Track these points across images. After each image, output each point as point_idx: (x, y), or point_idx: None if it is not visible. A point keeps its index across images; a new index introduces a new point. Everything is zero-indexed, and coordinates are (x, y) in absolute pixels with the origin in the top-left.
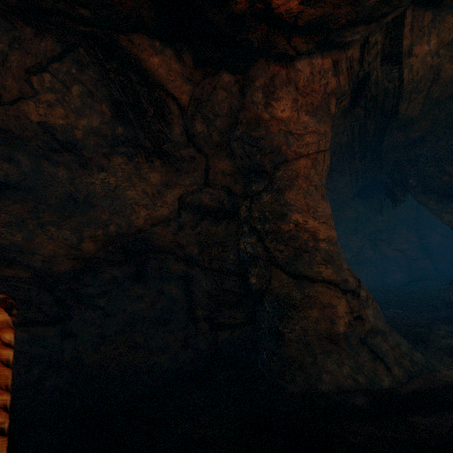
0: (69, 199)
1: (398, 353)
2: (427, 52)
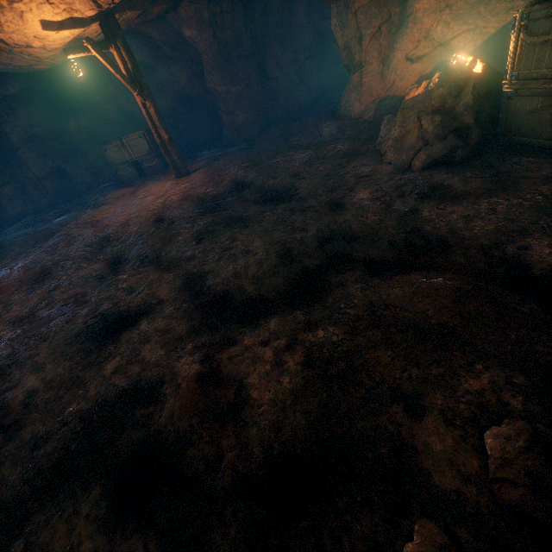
0: (159, 85)
1: (247, 133)
2: None
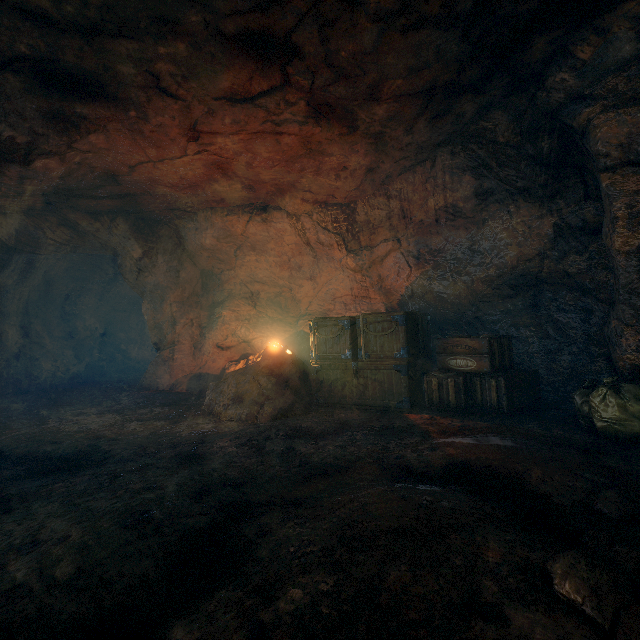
0: None
1: None
2: (7, 232)
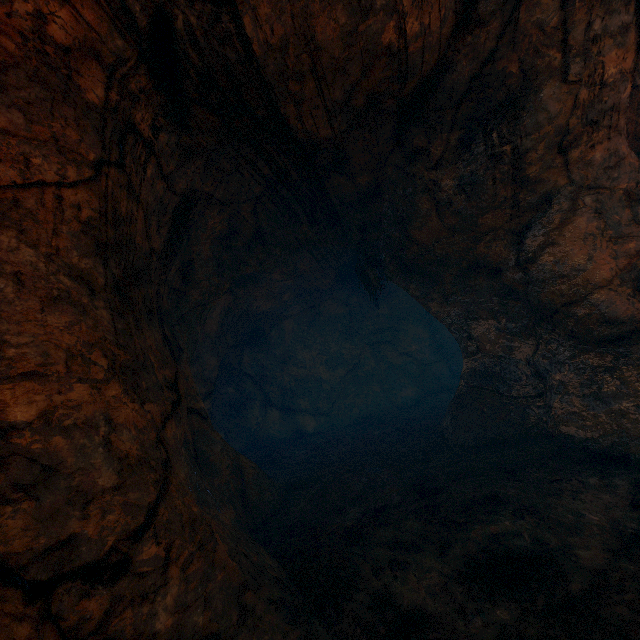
0: None
1: None
2: None
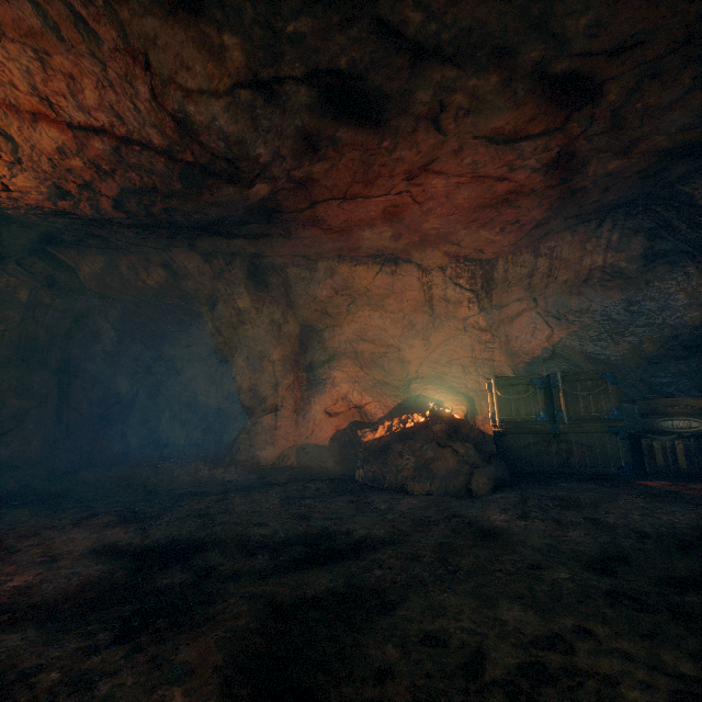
0: None
1: (16, 480)
2: (91, 270)
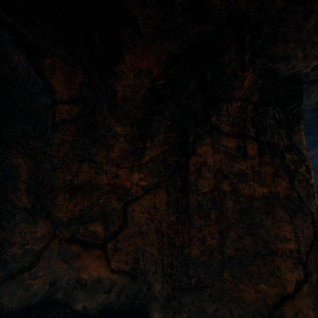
0: None
1: None
2: None
